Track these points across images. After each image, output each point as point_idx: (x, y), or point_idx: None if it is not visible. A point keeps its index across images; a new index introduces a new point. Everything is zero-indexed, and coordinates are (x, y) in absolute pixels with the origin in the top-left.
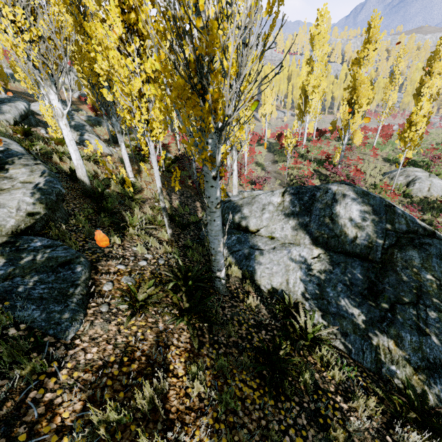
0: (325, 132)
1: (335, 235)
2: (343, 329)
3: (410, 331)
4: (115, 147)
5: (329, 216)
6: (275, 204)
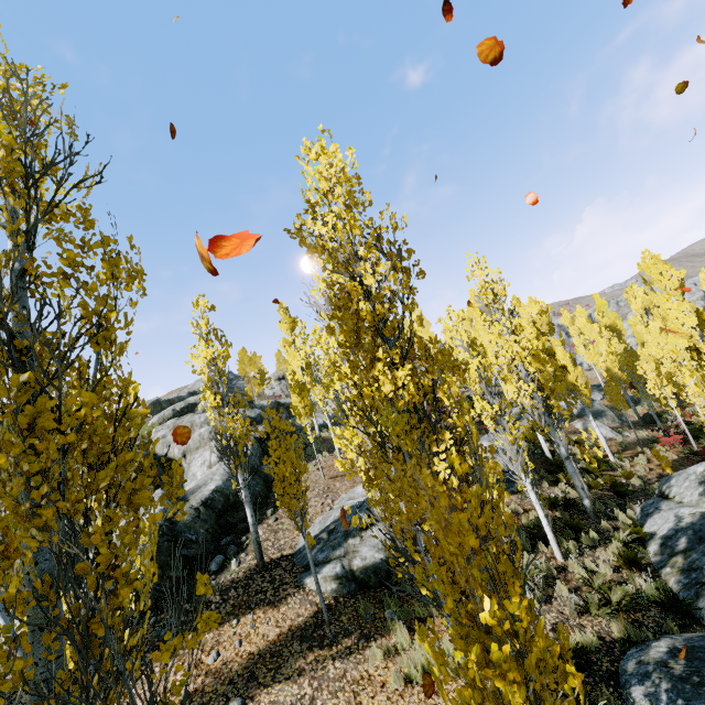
0: None
1: None
2: (663, 552)
3: (698, 553)
4: (642, 429)
5: None
6: (697, 473)
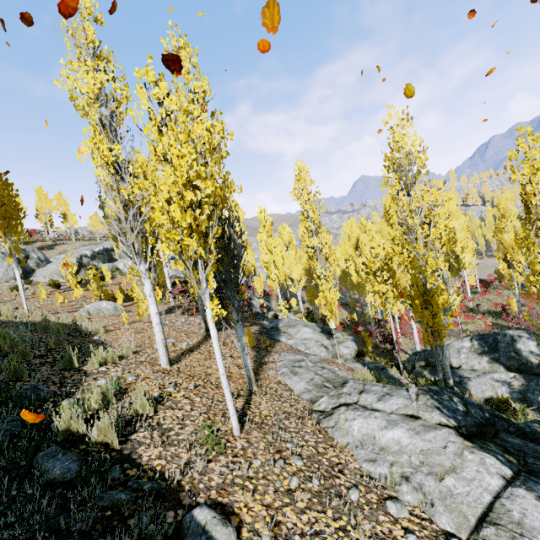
0: (491, 282)
1: (523, 363)
2: None
3: None
4: None
5: (513, 351)
6: (467, 347)
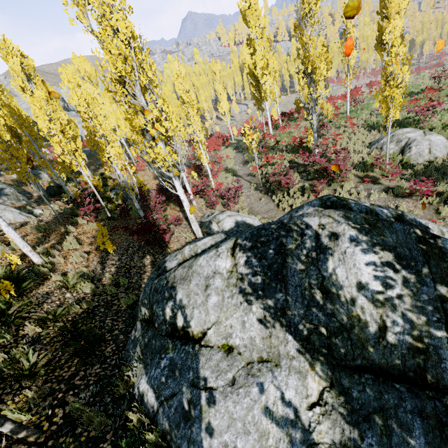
0: (291, 115)
1: (342, 328)
2: None
3: None
4: (51, 202)
5: (318, 285)
6: (223, 274)
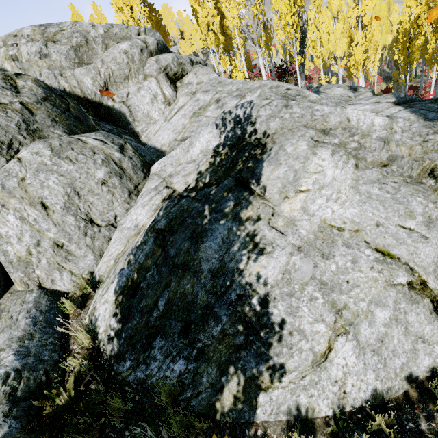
0: None
1: None
2: None
3: None
4: None
5: None
6: None
